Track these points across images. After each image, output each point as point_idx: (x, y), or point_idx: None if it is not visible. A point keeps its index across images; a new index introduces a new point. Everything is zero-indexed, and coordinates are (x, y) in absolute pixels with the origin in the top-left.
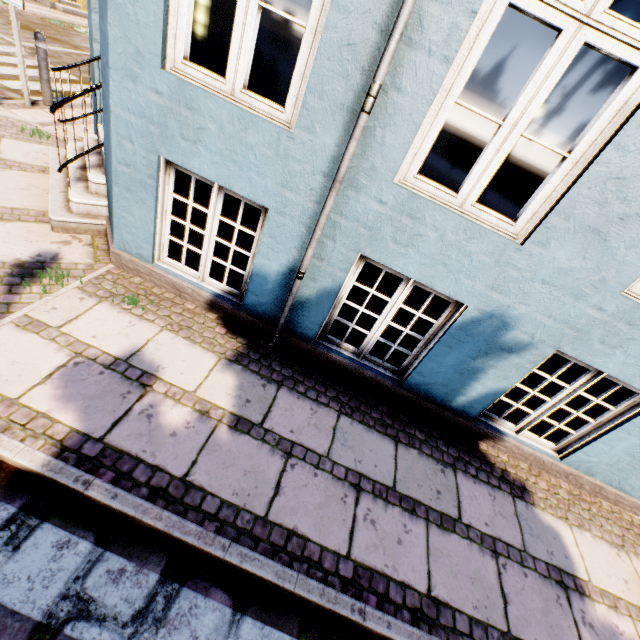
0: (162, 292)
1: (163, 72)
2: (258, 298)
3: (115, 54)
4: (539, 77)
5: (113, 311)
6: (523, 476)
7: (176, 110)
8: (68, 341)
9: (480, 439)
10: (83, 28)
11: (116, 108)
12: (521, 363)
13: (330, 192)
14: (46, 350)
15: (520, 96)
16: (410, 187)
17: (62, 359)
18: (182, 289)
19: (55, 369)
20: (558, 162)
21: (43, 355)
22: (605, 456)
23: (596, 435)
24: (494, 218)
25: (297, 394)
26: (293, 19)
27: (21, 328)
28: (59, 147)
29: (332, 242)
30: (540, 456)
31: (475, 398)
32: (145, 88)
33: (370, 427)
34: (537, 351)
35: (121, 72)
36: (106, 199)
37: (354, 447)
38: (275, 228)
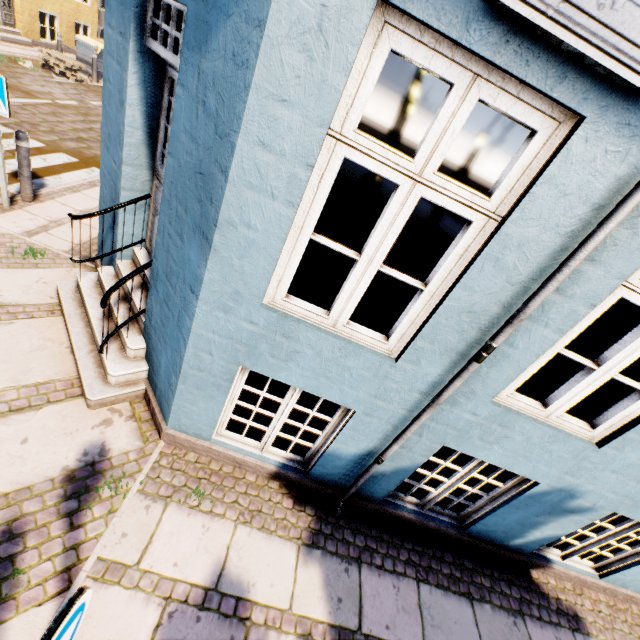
0: (220, 466)
1: (262, 309)
2: (327, 470)
3: (208, 291)
4: (636, 343)
5: (183, 515)
6: (572, 600)
7: (270, 336)
8: (152, 582)
9: (531, 568)
10: (27, 61)
11: (198, 328)
12: (580, 519)
13: (428, 409)
14: (134, 607)
15: (617, 353)
16: (501, 401)
17: (154, 614)
18: (243, 463)
19: (152, 634)
20: (636, 390)
21: (134, 616)
22: (639, 576)
23: (633, 561)
24: (575, 425)
25: (377, 570)
26: (412, 283)
27: (99, 582)
28: (57, 266)
29: (417, 436)
30: (584, 578)
31: (532, 540)
32: (238, 318)
33: (446, 589)
34: (596, 512)
35: (212, 304)
36: (145, 361)
37: (441, 624)
38: (359, 424)
